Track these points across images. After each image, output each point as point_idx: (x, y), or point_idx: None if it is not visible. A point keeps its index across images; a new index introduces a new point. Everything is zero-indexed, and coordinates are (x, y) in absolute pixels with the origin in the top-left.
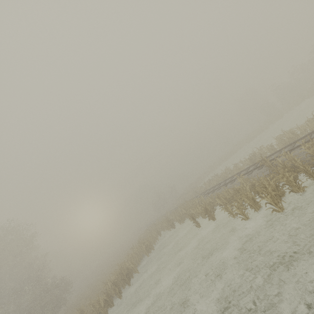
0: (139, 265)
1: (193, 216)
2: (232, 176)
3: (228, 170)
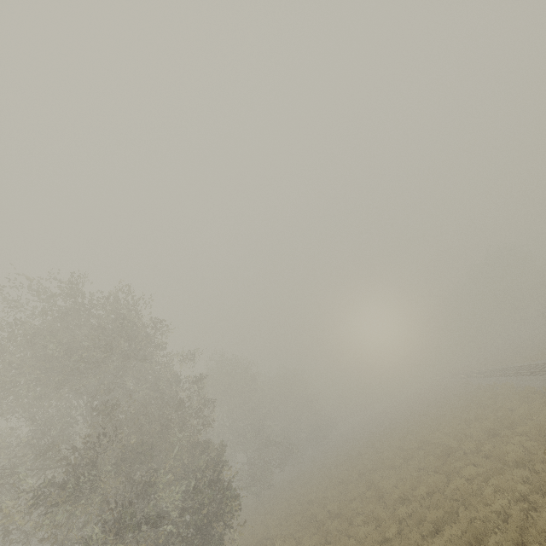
0: None
1: None
2: None
3: None
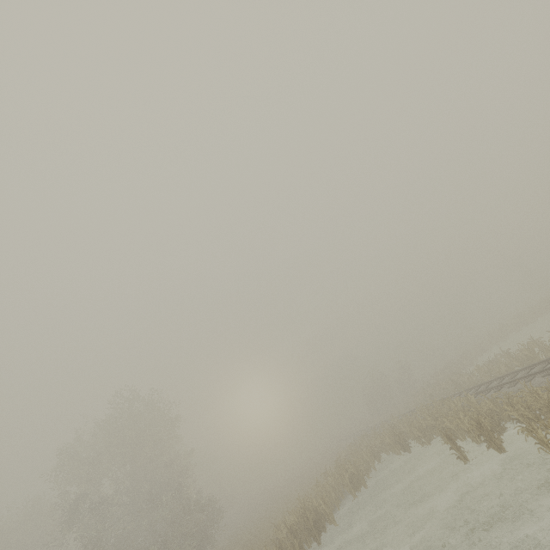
0: (336, 510)
1: (450, 435)
2: (548, 359)
3: (538, 346)
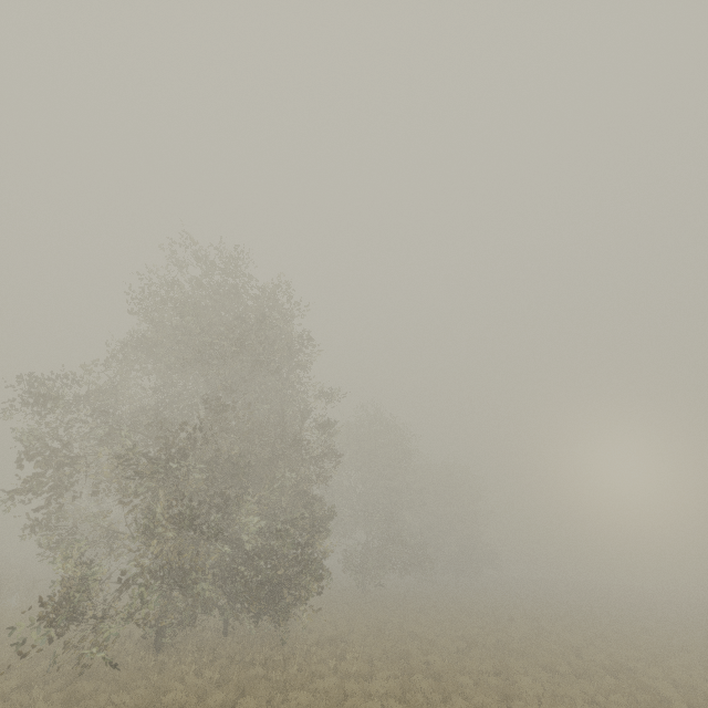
0: None
1: None
2: None
3: None
